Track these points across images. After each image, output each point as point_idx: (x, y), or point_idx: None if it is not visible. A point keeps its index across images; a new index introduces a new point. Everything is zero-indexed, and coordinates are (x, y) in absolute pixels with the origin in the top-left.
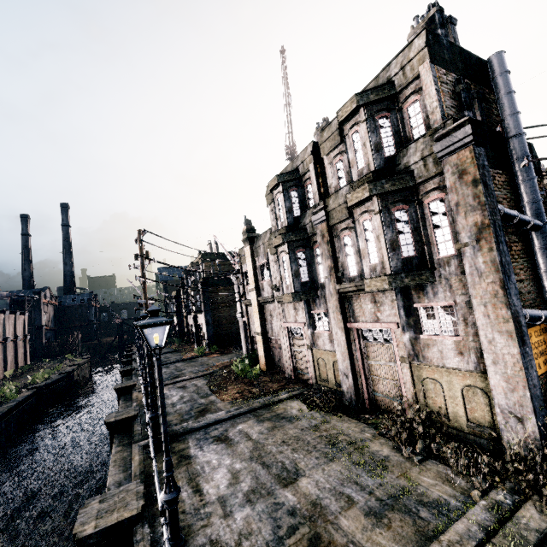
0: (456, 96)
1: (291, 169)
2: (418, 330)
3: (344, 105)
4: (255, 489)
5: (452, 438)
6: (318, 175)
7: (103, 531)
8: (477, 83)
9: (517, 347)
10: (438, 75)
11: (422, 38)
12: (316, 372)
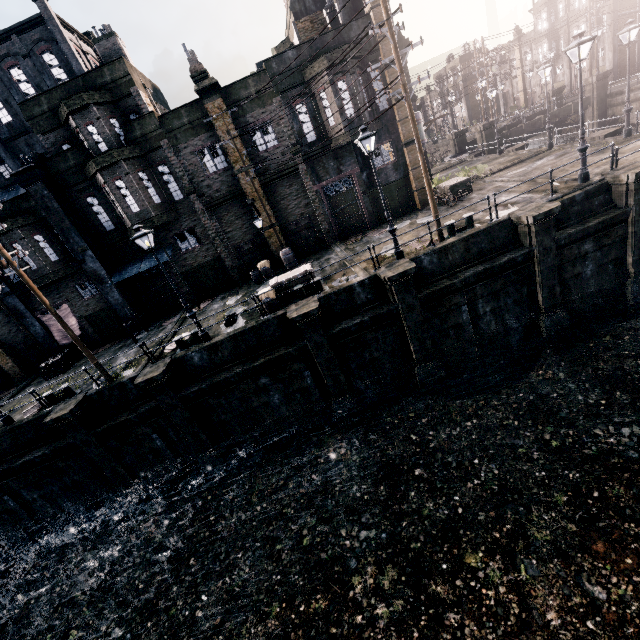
0: None
1: None
2: (593, 59)
3: None
4: None
5: None
6: (566, 1)
7: (515, 118)
8: None
9: (612, 54)
10: None
11: None
12: None
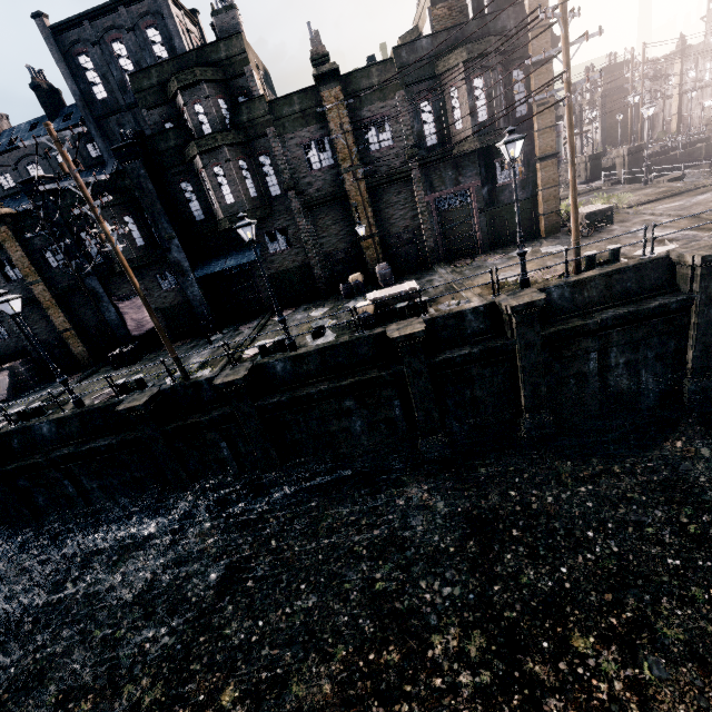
0: None
1: None
2: None
3: None
4: None
5: None
6: None
7: (664, 146)
8: None
9: None
10: None
11: None
12: None
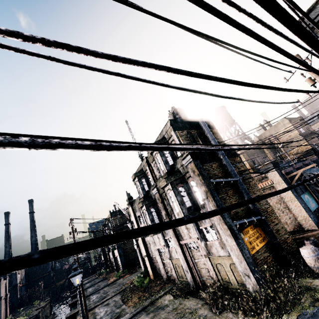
0: (189, 138)
1: (140, 169)
2: (205, 239)
3: None
4: None
5: (235, 294)
6: (151, 171)
7: None
8: (197, 129)
9: (234, 241)
10: (178, 134)
11: (169, 122)
12: (176, 273)
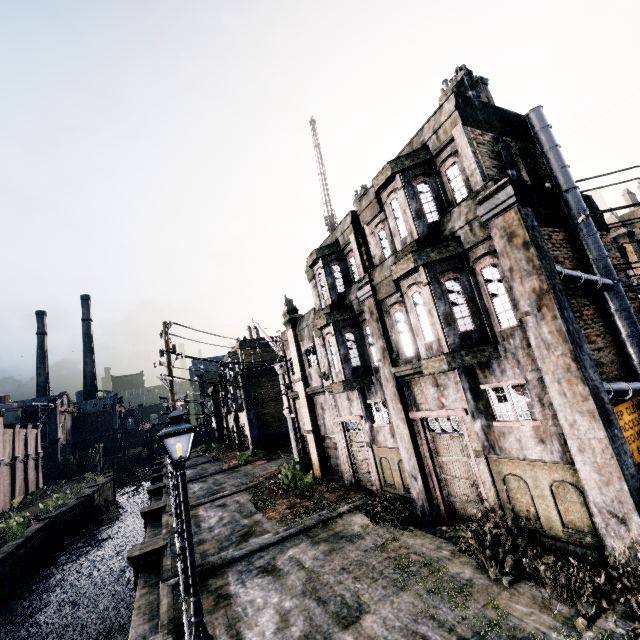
0: (496, 155)
1: (331, 242)
2: (490, 416)
3: (378, 173)
4: (309, 634)
5: (548, 549)
6: (360, 246)
7: None
8: (518, 139)
9: (603, 429)
10: (473, 137)
11: (451, 102)
12: (380, 475)
